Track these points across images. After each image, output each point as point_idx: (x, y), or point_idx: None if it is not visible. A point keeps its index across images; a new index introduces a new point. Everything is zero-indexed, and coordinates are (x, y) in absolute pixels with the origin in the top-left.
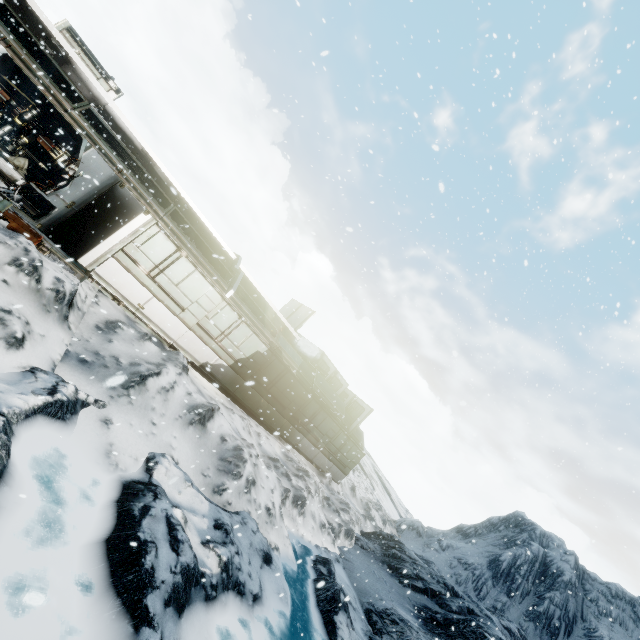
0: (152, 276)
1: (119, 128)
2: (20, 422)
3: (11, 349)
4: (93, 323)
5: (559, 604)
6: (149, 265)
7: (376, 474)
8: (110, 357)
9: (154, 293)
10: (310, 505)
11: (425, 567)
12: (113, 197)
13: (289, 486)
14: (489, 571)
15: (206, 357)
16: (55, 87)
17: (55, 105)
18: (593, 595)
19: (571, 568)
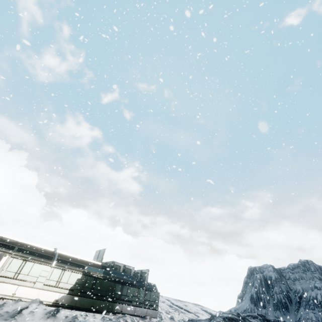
0: (15, 278)
1: None
2: None
3: None
4: None
5: (279, 291)
6: (12, 274)
7: (203, 311)
8: (3, 312)
9: (18, 284)
10: None
11: (204, 319)
12: None
13: None
14: (252, 304)
15: (54, 297)
16: None
17: None
18: (287, 276)
19: (273, 272)
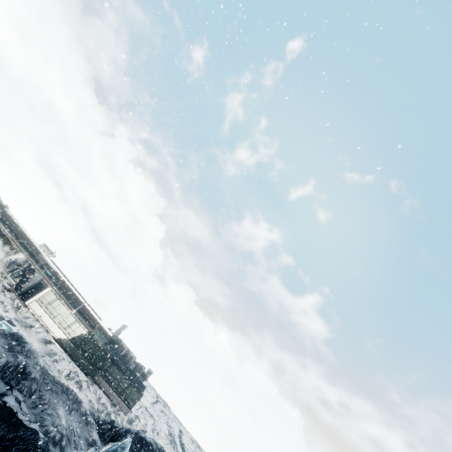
0: (47, 306)
1: (50, 267)
2: (4, 320)
3: (5, 312)
4: (23, 316)
5: None
6: (46, 302)
7: None
8: (25, 321)
9: (46, 311)
10: (87, 392)
11: None
12: (41, 284)
13: (77, 378)
14: None
15: (60, 335)
16: (34, 261)
17: (32, 265)
18: None
19: None
